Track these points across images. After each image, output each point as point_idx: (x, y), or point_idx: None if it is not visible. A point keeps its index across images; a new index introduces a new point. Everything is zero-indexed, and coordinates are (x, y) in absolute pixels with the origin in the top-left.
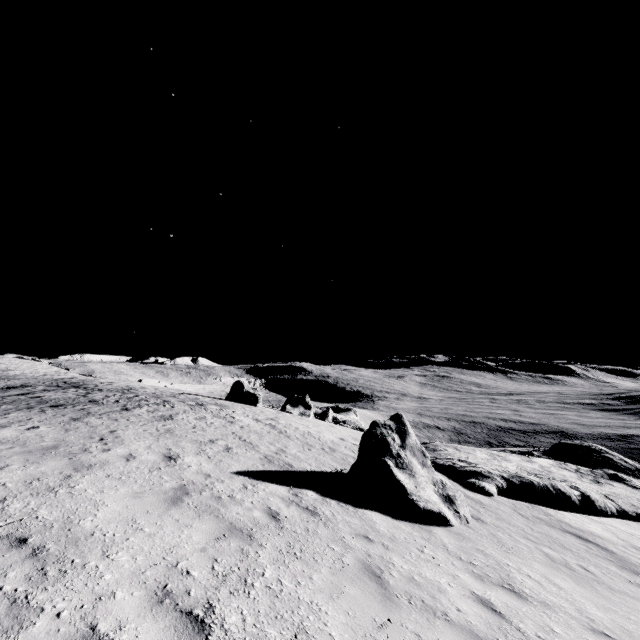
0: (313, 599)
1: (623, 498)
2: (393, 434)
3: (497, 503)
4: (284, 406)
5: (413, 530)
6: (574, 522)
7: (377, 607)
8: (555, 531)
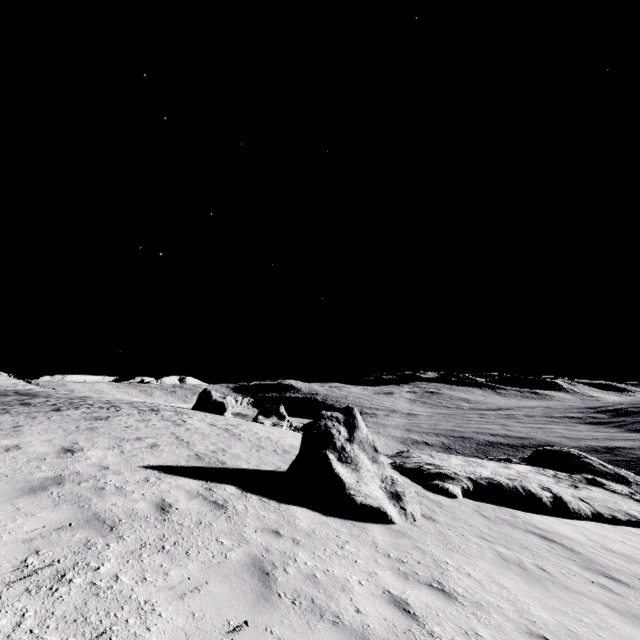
0: (151, 598)
1: (600, 501)
2: (340, 426)
3: (459, 504)
4: (256, 416)
5: (342, 526)
6: (542, 524)
7: (242, 608)
8: (517, 531)
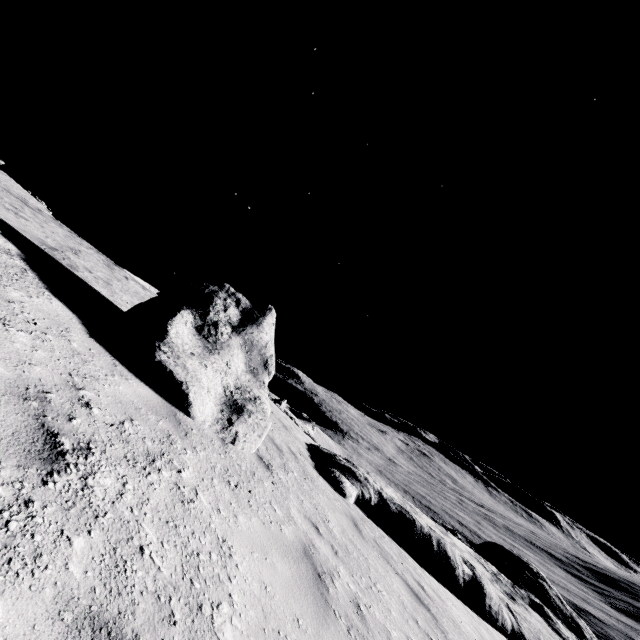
0: None
1: (532, 627)
2: (234, 307)
3: (338, 499)
4: None
5: (86, 347)
6: (433, 589)
7: None
8: (383, 563)
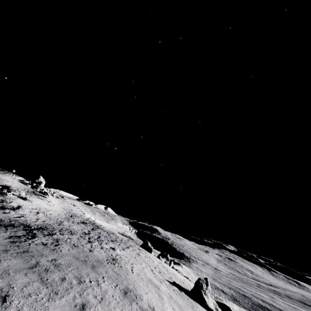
0: (190, 308)
1: None
2: (204, 283)
3: None
4: (159, 256)
5: (206, 310)
6: None
7: None
8: None
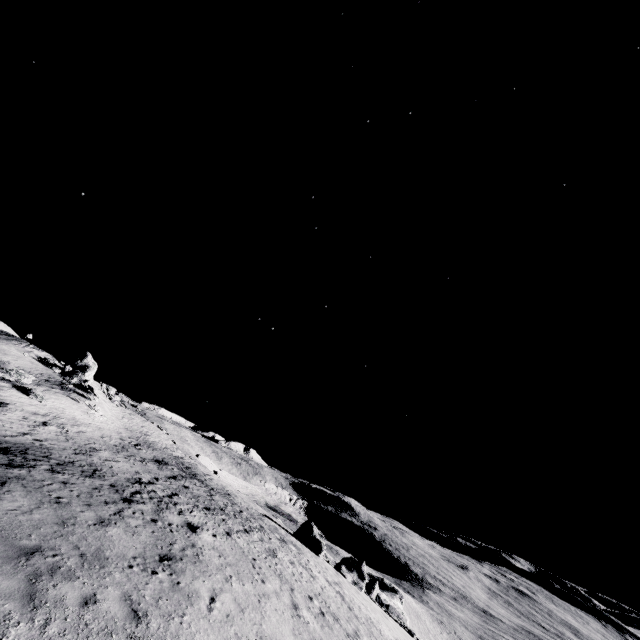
0: None
1: None
2: None
3: None
4: (340, 565)
5: None
6: None
7: None
8: None
